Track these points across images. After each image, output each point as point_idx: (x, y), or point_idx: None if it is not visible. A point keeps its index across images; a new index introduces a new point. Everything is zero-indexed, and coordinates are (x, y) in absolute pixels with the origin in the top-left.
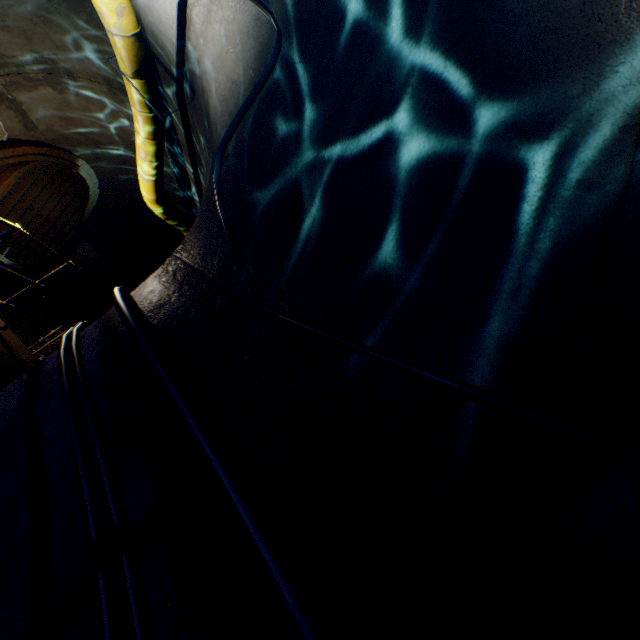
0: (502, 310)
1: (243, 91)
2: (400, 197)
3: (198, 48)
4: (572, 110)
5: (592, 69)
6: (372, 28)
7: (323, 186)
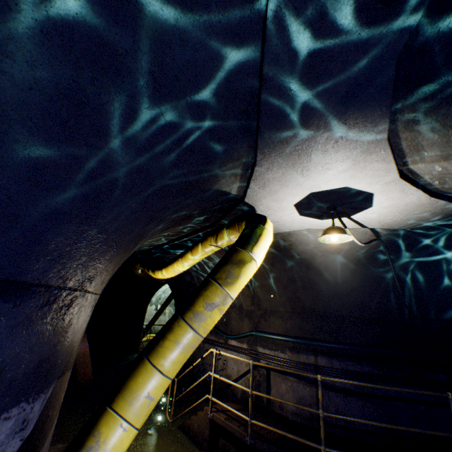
0: None
1: (350, 253)
2: (446, 283)
3: (296, 232)
4: None
5: None
6: (430, 250)
7: (411, 281)
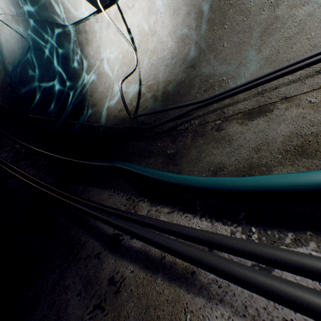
0: (68, 112)
1: (18, 54)
2: (57, 93)
3: None
4: (77, 85)
5: (78, 80)
6: (51, 57)
7: (42, 87)
